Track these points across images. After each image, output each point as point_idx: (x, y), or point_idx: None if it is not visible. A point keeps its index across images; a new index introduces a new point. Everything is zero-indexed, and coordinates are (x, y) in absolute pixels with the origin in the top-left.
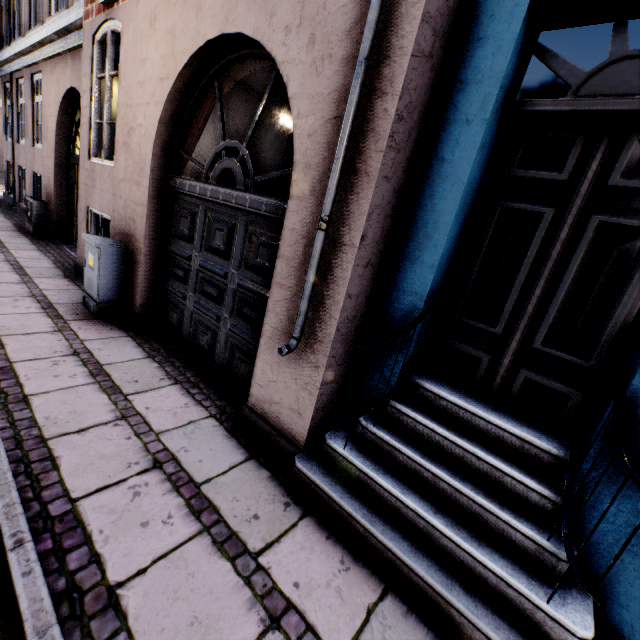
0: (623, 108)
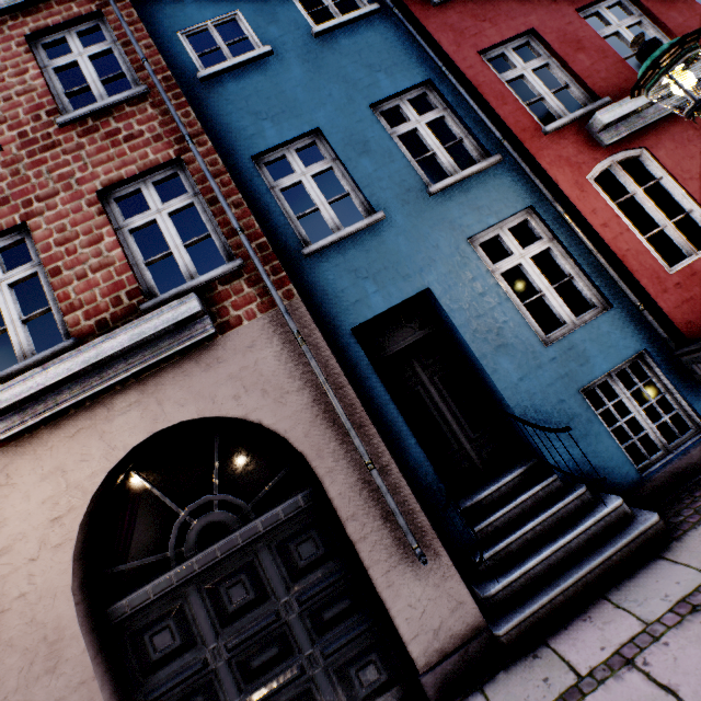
0: (409, 343)
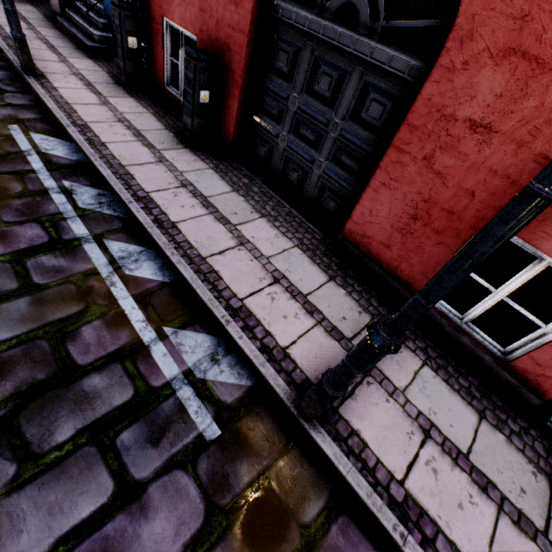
0: None
